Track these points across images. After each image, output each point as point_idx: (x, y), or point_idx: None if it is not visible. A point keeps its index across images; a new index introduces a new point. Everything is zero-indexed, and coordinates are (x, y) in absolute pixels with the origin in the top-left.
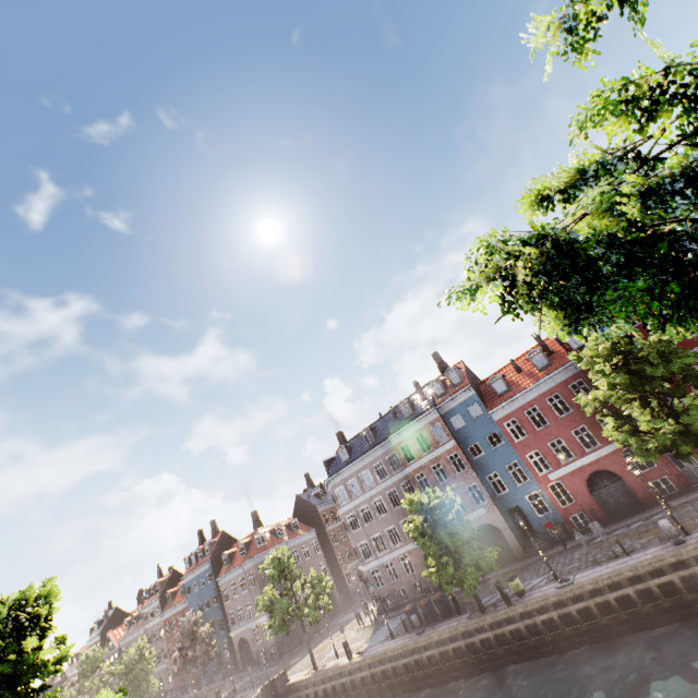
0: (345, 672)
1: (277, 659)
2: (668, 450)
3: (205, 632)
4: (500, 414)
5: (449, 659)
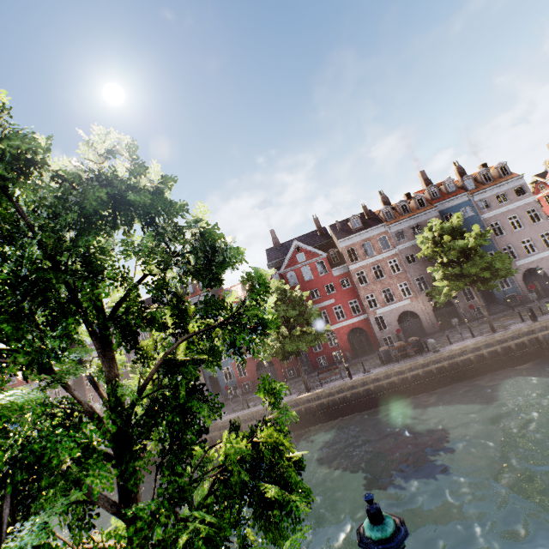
0: None
1: None
2: (275, 356)
3: None
4: (222, 315)
5: None
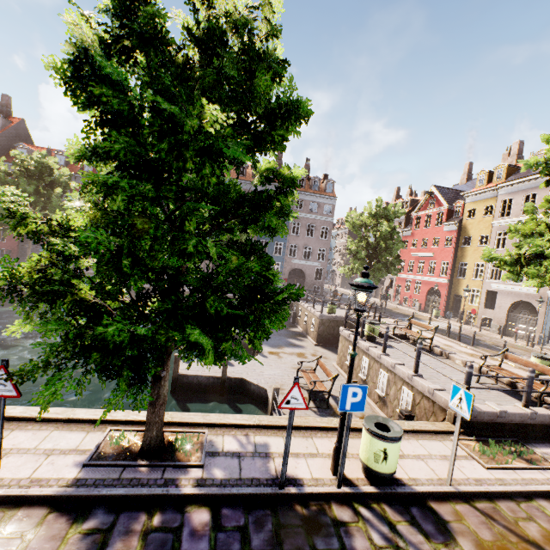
0: None
1: None
2: None
3: None
4: None
5: None
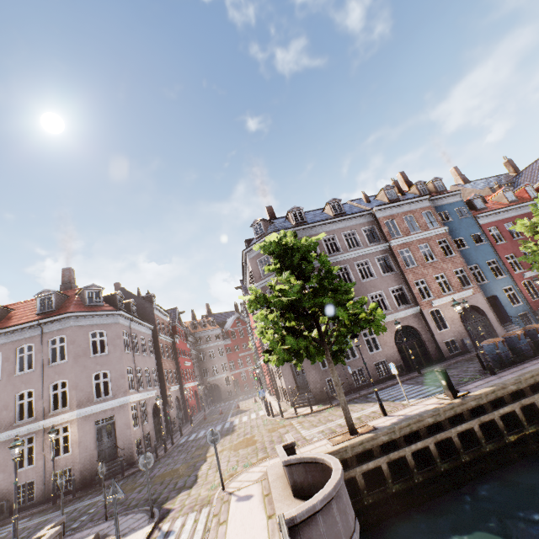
0: (455, 416)
1: (80, 492)
2: None
3: None
4: (484, 220)
5: None
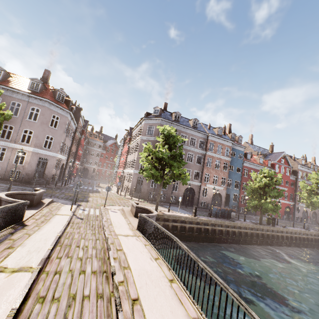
0: (191, 222)
1: (23, 183)
2: None
3: (2, 115)
4: (246, 164)
5: (249, 236)
